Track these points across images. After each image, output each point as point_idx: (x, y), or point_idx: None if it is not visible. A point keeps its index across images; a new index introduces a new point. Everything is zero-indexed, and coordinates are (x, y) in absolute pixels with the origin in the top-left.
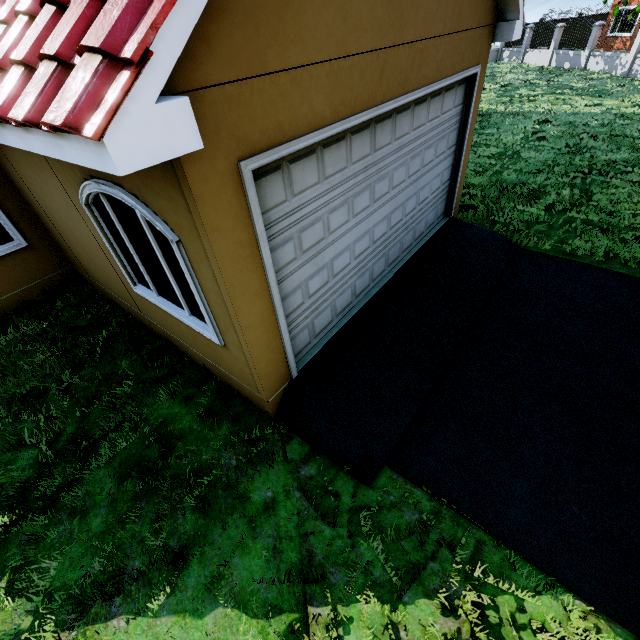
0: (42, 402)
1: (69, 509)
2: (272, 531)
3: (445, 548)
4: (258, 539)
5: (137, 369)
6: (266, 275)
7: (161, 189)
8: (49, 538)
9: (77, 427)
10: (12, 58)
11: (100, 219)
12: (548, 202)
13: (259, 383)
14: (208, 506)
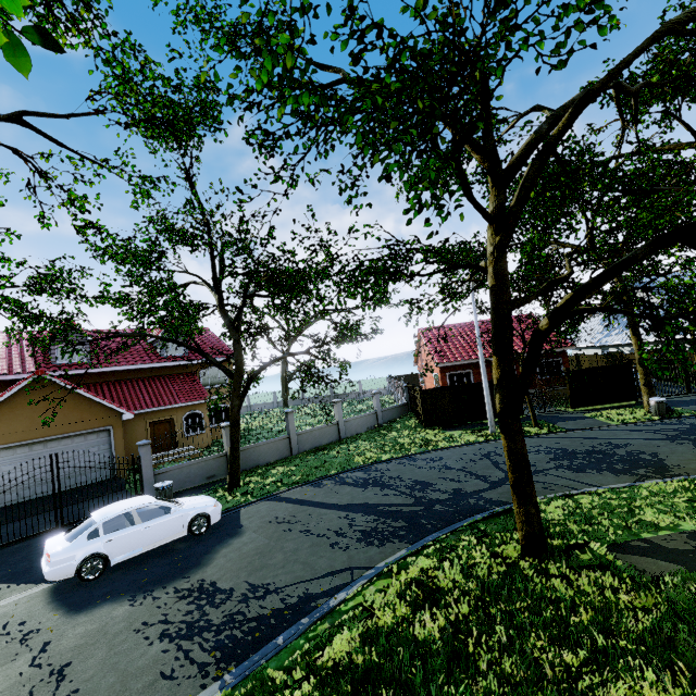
0: None
1: None
2: None
3: None
4: None
5: None
6: None
7: None
8: None
9: None
10: None
11: None
12: None
13: None
14: None
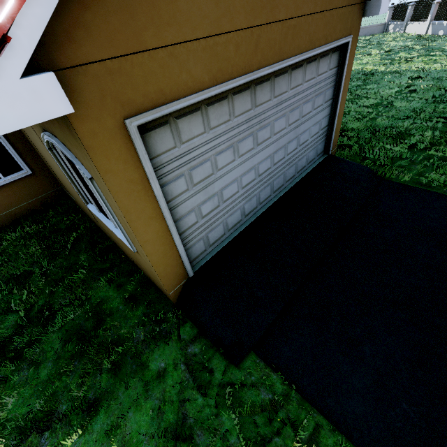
0: (27, 281)
1: (29, 360)
2: (159, 395)
3: (289, 426)
4: (149, 400)
5: (91, 261)
6: (158, 203)
7: (71, 141)
8: (13, 380)
9: (45, 301)
10: None
11: (59, 158)
12: (412, 142)
13: (160, 281)
14: (119, 369)
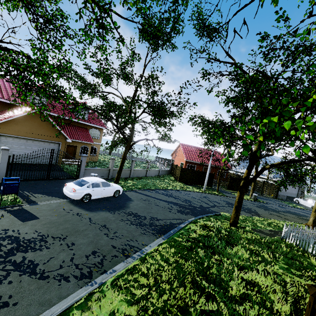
0: None
1: None
2: None
3: None
4: None
5: None
6: None
7: None
8: None
9: None
10: None
11: None
12: None
13: None
14: None
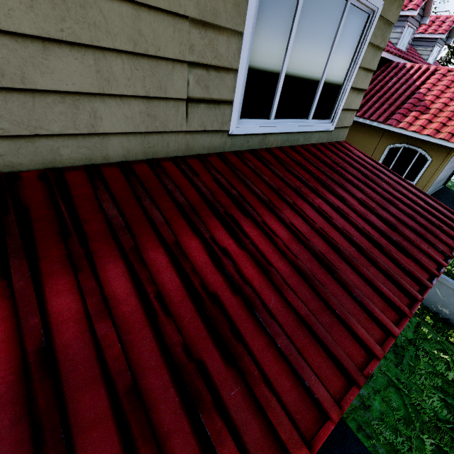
0: None
1: None
2: None
3: None
4: None
5: None
6: (440, 173)
7: (439, 152)
8: None
9: None
10: (435, 128)
11: (387, 151)
12: None
13: None
14: None
